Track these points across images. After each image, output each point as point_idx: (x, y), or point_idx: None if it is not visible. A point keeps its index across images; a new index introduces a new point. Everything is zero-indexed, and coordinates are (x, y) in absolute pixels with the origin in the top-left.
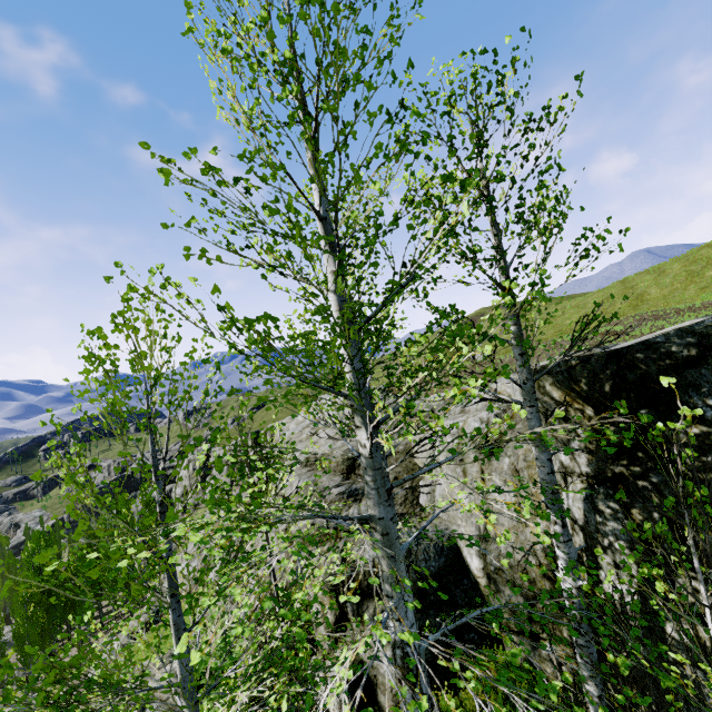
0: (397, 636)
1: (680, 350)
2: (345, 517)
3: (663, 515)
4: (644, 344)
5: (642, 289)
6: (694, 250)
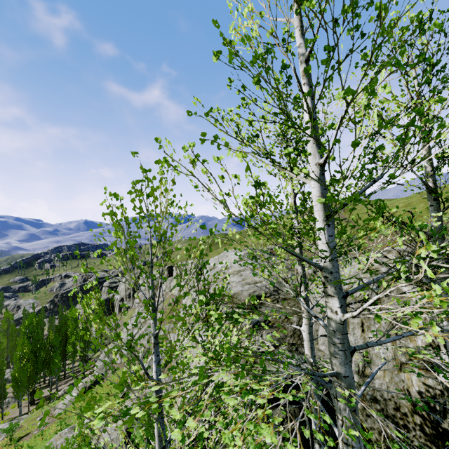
0: None
1: None
2: (320, 374)
3: None
4: None
5: None
6: None
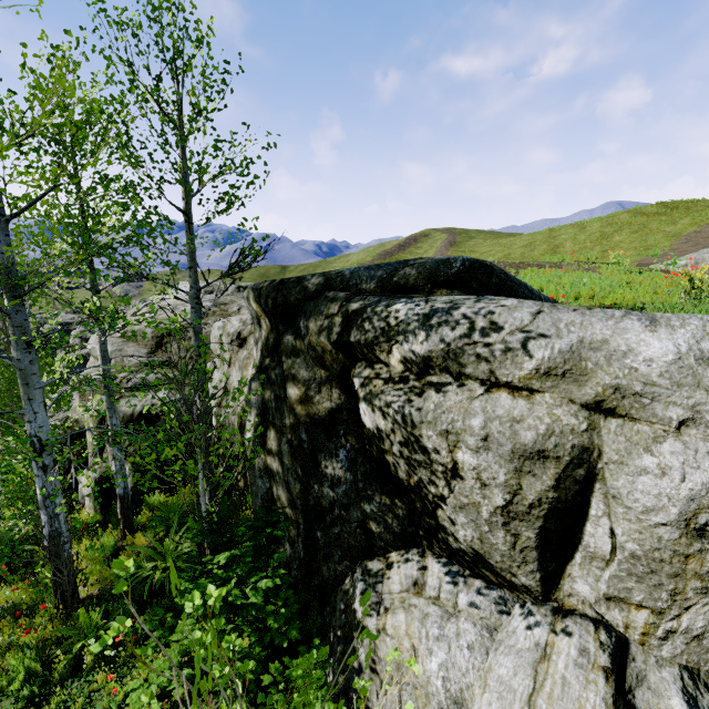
0: (27, 431)
1: (312, 287)
2: None
3: (275, 394)
4: (299, 278)
5: (560, 241)
6: (617, 213)
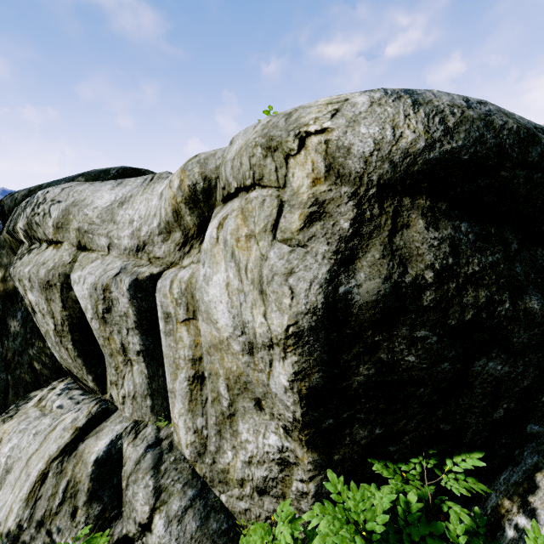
0: None
1: (20, 198)
2: None
3: None
4: (15, 192)
5: None
6: None
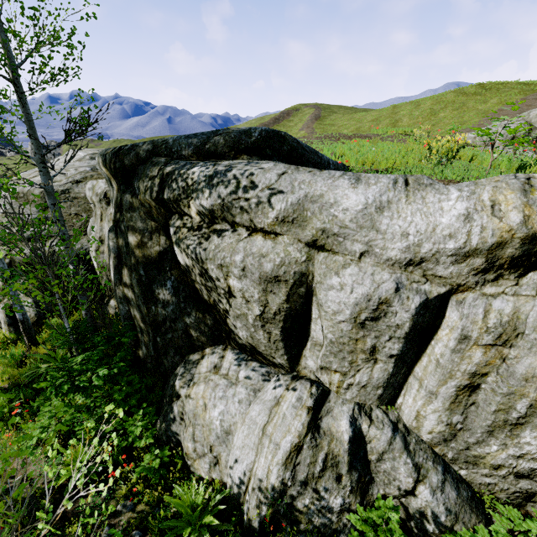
0: None
1: (143, 153)
2: None
3: (125, 242)
4: (133, 145)
5: (400, 117)
6: (445, 93)
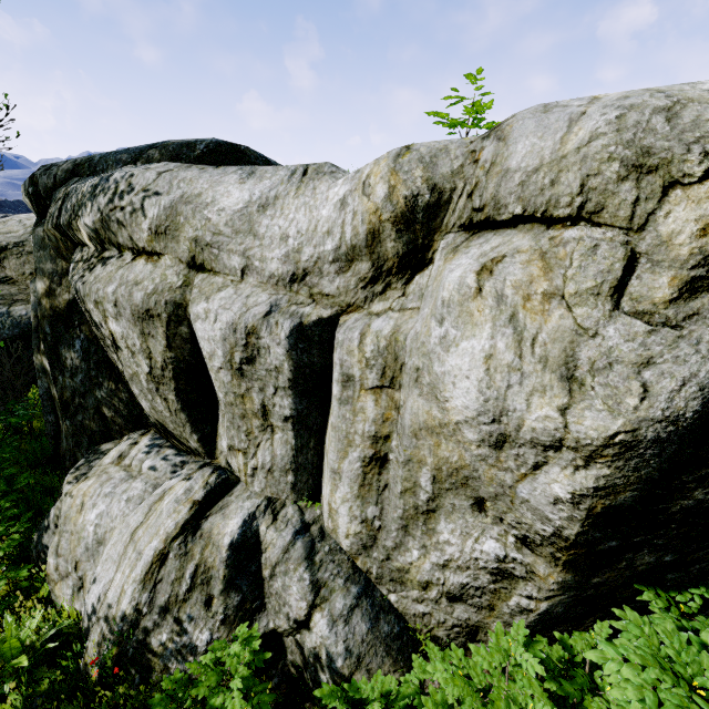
0: None
1: (62, 174)
2: None
3: None
4: (52, 165)
5: None
6: None
